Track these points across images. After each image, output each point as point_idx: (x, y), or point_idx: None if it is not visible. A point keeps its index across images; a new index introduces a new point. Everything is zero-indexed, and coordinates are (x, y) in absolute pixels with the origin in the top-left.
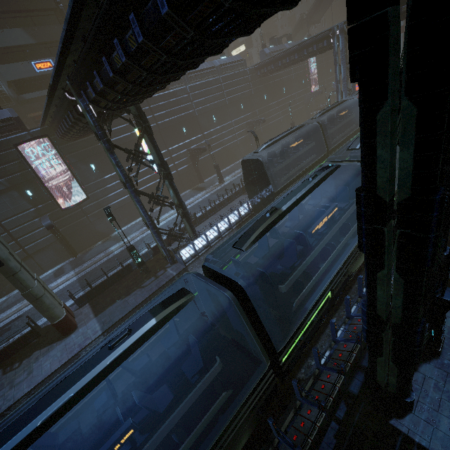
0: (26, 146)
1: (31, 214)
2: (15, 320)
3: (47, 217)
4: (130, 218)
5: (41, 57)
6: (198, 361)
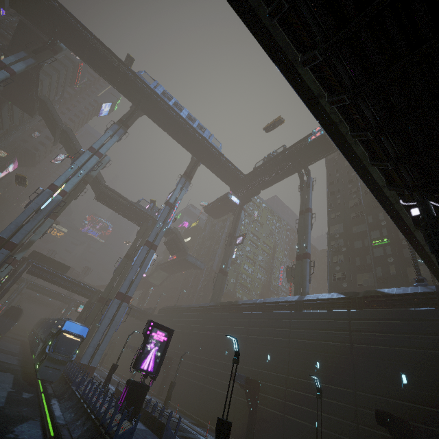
0: None
1: None
2: None
3: None
4: None
5: None
6: None
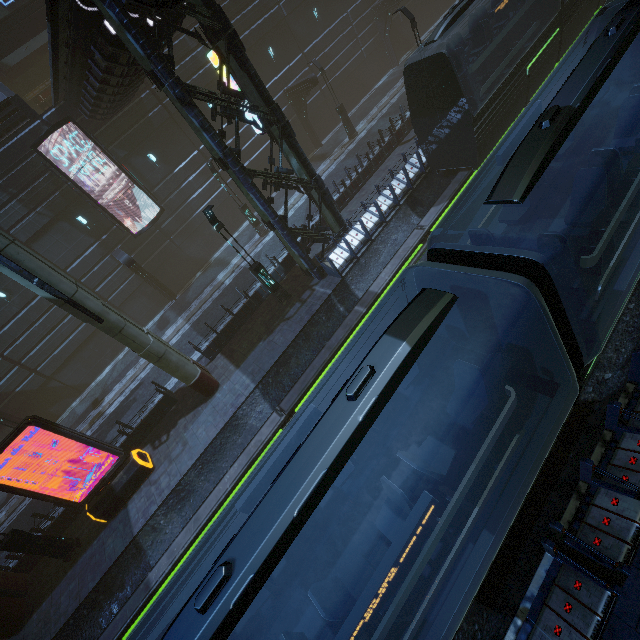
0: (48, 145)
1: (97, 252)
2: (137, 389)
3: (120, 251)
4: (228, 229)
5: None
6: (474, 397)
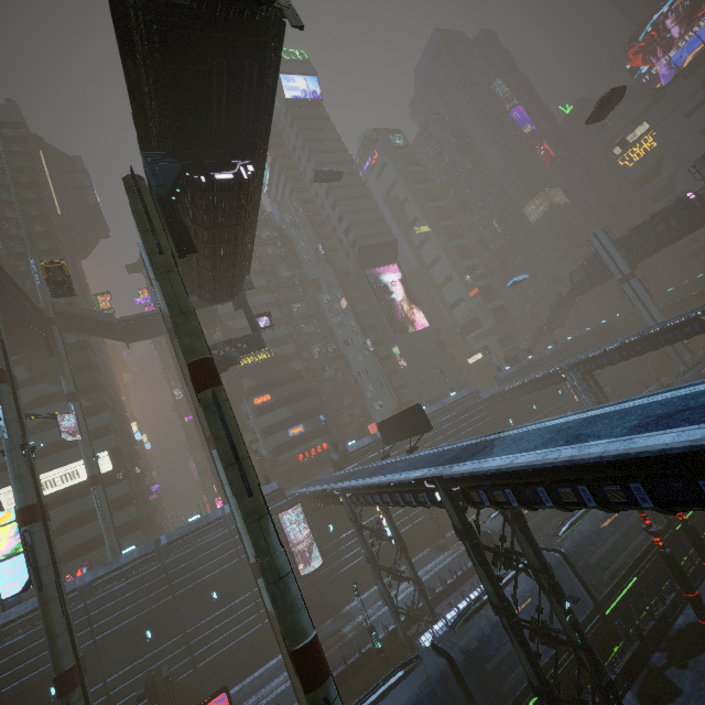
0: (283, 512)
1: None
2: None
3: None
4: (361, 588)
5: (295, 424)
6: None
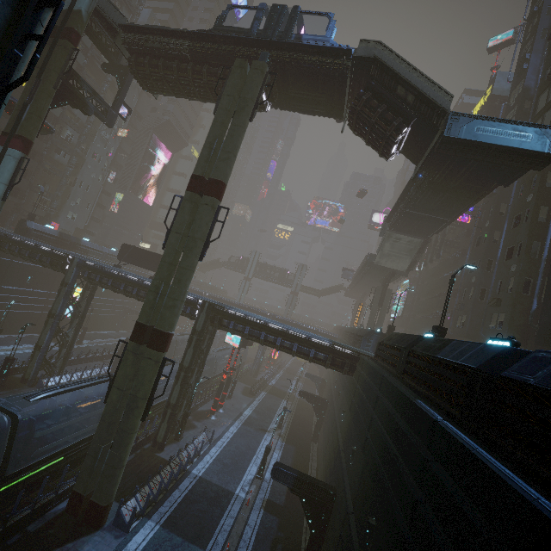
0: None
1: None
2: None
3: None
4: None
5: None
6: None
